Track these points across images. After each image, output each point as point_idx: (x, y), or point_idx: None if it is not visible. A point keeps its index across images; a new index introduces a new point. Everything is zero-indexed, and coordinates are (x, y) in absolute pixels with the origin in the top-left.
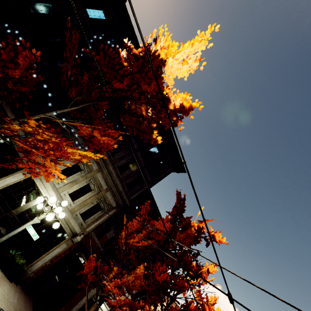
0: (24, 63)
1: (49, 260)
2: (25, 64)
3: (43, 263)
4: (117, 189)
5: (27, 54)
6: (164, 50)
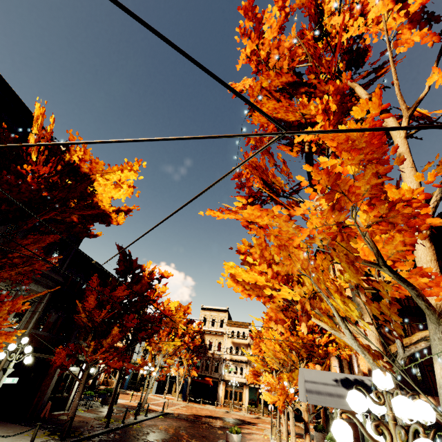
0: None
1: None
2: None
3: None
4: (41, 274)
5: None
6: (85, 164)
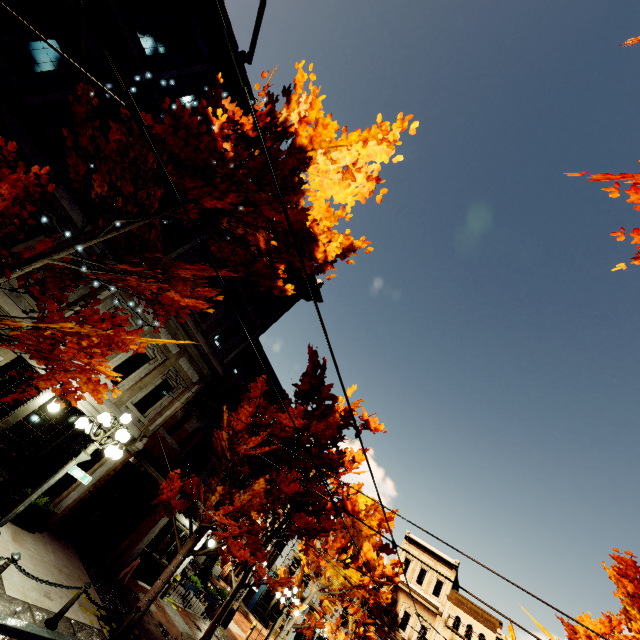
0: (12, 190)
1: (90, 486)
2: (13, 192)
3: (82, 493)
4: (200, 350)
5: (20, 176)
6: (306, 128)
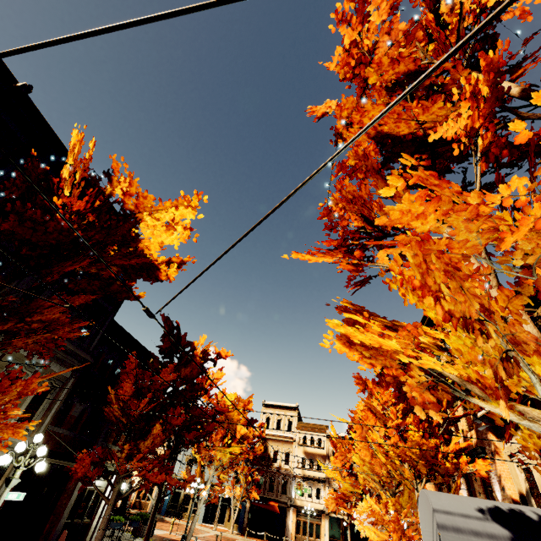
0: None
1: None
2: None
3: None
4: (66, 351)
5: None
6: (130, 199)
